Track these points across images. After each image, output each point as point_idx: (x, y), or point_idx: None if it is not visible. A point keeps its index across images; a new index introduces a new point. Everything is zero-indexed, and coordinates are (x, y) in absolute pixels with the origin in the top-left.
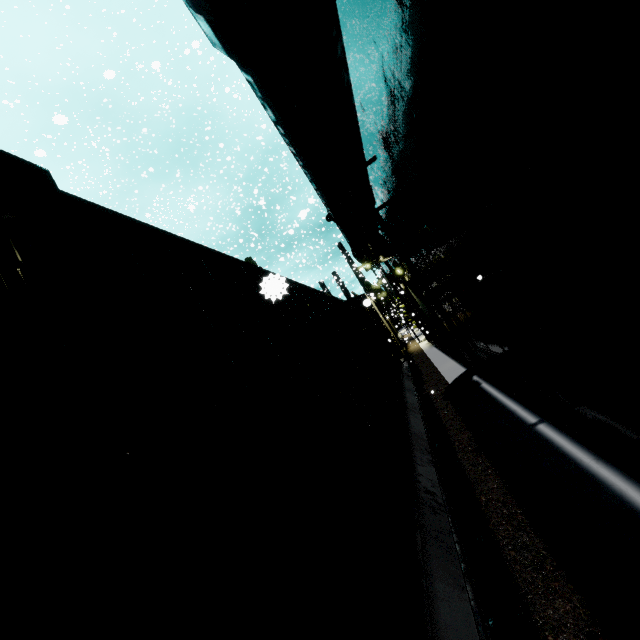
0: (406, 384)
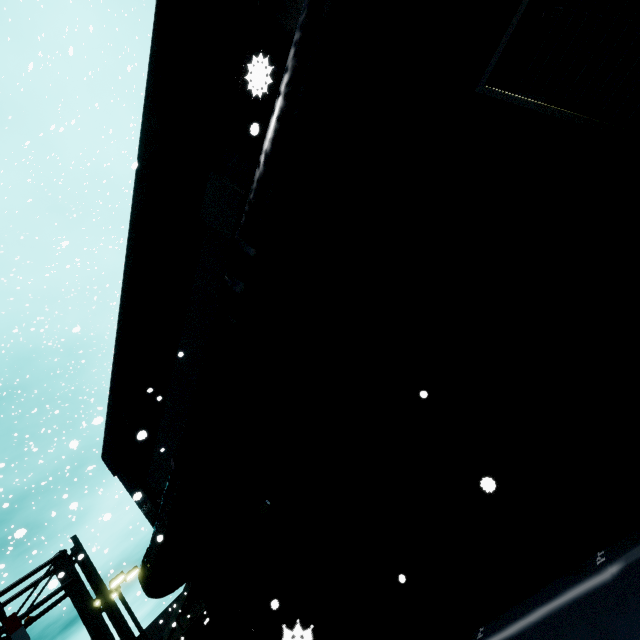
0: None
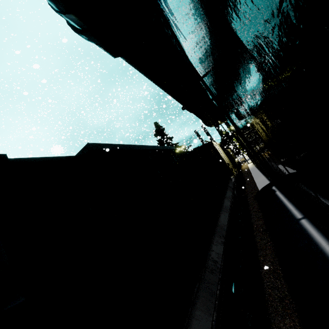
0: (227, 194)
